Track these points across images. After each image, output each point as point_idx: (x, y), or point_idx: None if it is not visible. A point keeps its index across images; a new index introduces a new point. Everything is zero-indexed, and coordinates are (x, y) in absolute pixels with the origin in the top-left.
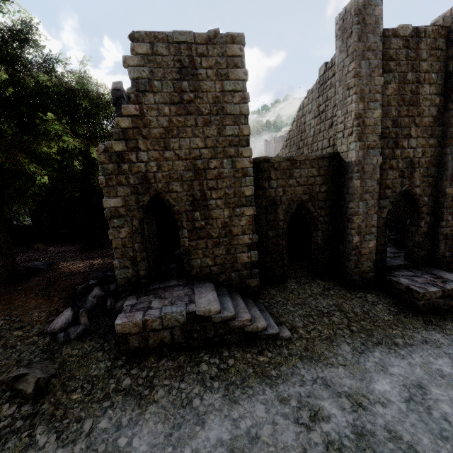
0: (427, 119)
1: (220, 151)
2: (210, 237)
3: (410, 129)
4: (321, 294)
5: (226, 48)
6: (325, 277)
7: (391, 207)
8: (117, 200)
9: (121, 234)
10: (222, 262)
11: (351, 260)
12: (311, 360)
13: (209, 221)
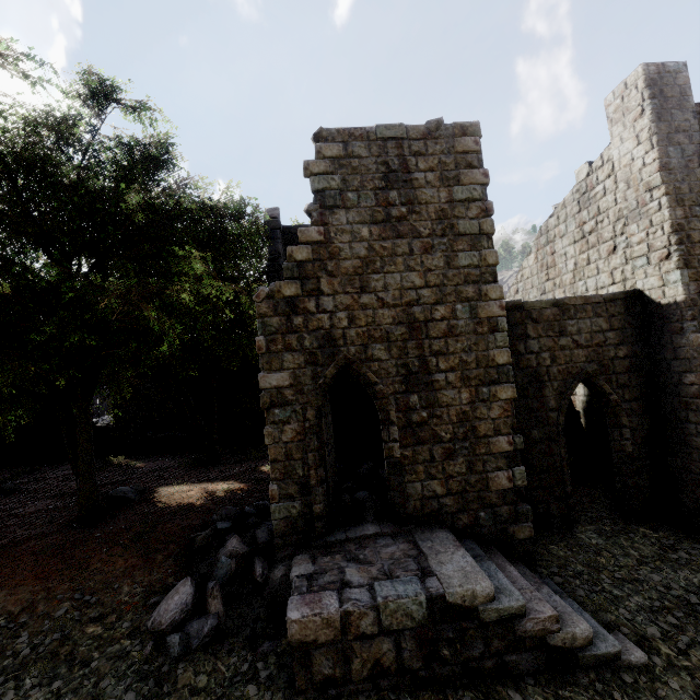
0: None
1: (450, 291)
2: (438, 440)
3: None
4: (662, 558)
5: (453, 142)
6: (651, 522)
7: None
8: (283, 376)
9: (285, 435)
10: (461, 488)
11: None
12: None
13: (434, 411)
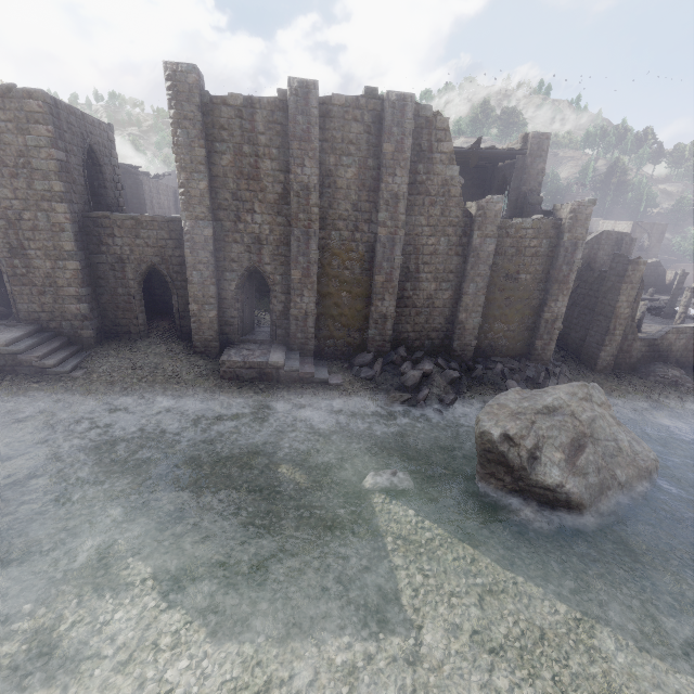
0: (272, 196)
1: (33, 204)
2: (34, 285)
3: (253, 204)
4: (159, 354)
5: (23, 103)
6: (185, 342)
7: (237, 281)
8: None
9: None
10: (51, 310)
11: (191, 327)
12: (74, 392)
13: (31, 270)
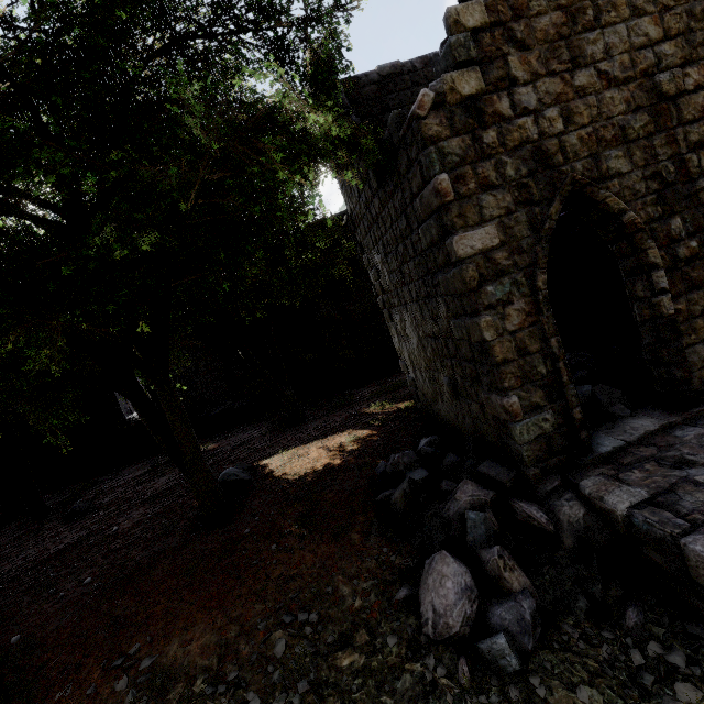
0: None
1: (701, 39)
2: None
3: None
4: None
5: None
6: None
7: None
8: (487, 231)
9: (509, 322)
10: None
11: None
12: None
13: None
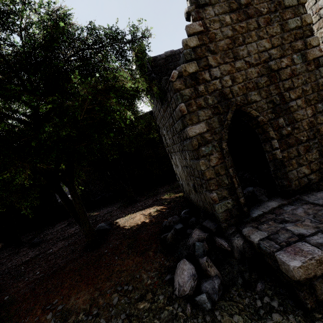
0: None
1: (287, 47)
2: (299, 142)
3: None
4: None
5: None
6: None
7: None
8: (201, 125)
9: (212, 162)
10: (318, 167)
11: None
12: None
13: (294, 125)
